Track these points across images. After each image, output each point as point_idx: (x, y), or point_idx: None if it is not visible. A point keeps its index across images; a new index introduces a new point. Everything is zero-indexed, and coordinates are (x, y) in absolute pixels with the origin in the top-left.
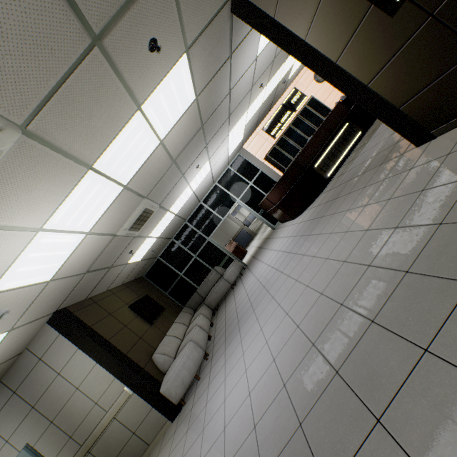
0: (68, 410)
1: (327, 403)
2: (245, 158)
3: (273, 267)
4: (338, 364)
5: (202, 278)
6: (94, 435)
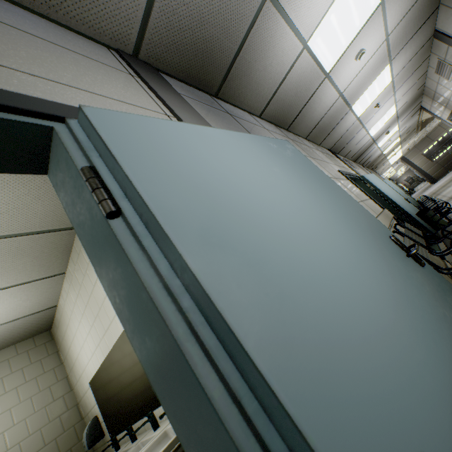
0: None
1: None
2: None
3: None
4: None
5: None
6: None
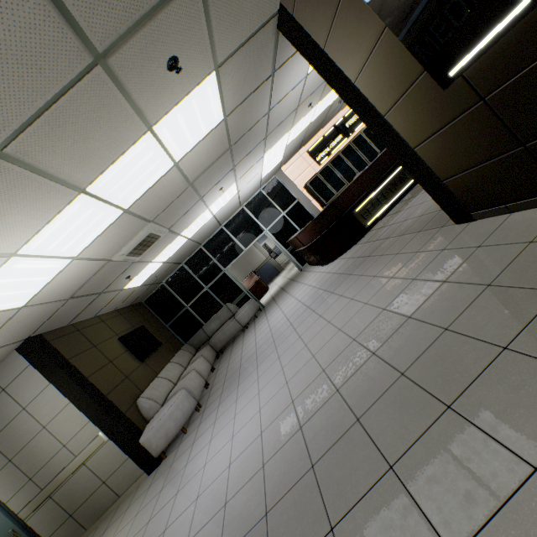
0: (31, 449)
1: (295, 497)
2: (282, 183)
3: (288, 319)
4: (316, 457)
5: (211, 313)
6: (58, 480)
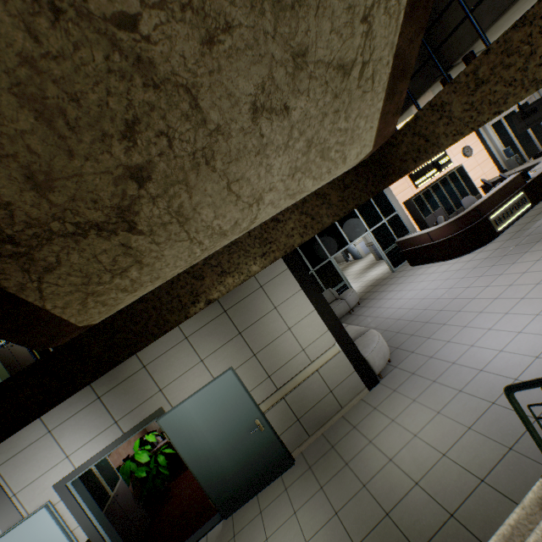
0: (274, 347)
1: None
2: (386, 195)
3: (452, 287)
4: None
5: None
6: (295, 381)
